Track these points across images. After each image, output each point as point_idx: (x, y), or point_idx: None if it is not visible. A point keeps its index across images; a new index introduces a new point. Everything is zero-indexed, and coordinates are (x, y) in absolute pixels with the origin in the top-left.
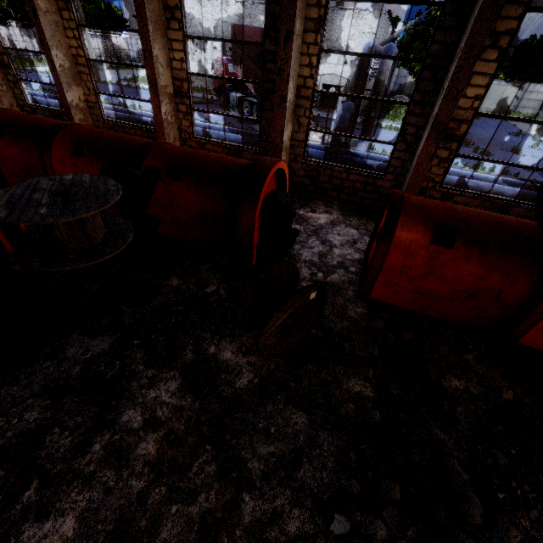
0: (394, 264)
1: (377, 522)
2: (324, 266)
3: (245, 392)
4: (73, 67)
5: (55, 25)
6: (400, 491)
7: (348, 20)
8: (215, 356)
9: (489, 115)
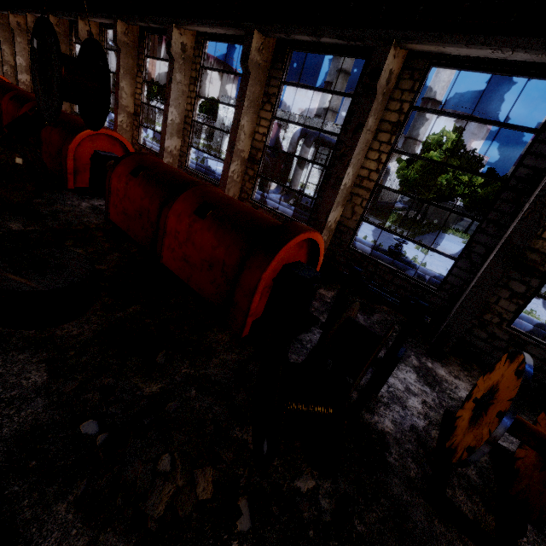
0: (115, 187)
1: None
2: None
3: None
4: None
5: None
6: None
7: None
8: None
9: (271, 148)
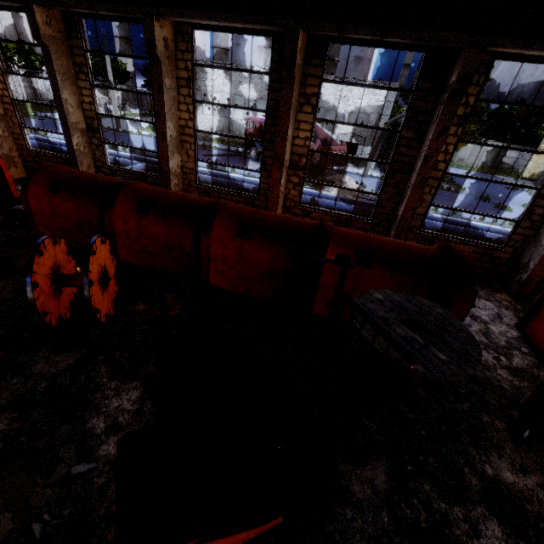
0: None
1: None
2: (498, 348)
3: None
4: (177, 136)
5: (172, 100)
6: None
7: (365, 90)
8: (498, 479)
9: None
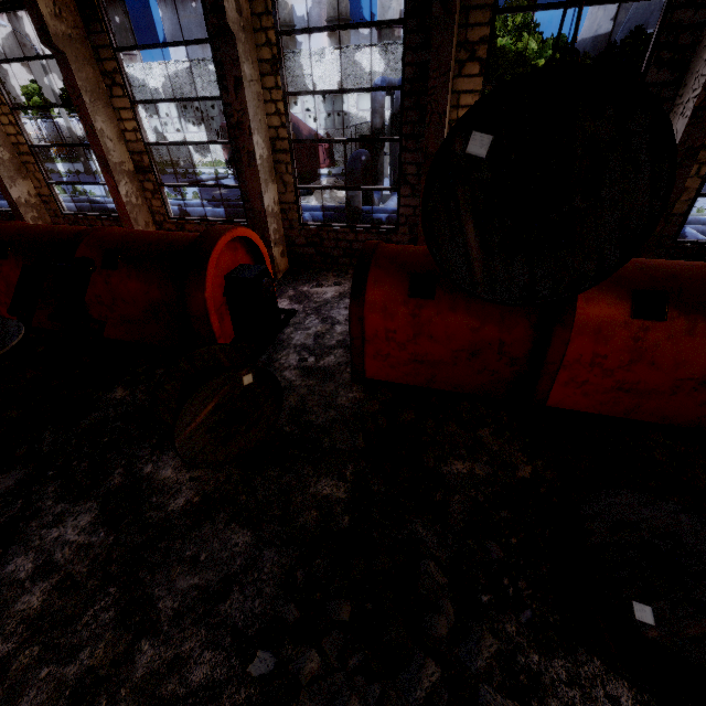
0: (377, 329)
1: (310, 652)
2: (319, 349)
3: (178, 515)
4: (15, 158)
5: None
6: (352, 611)
7: (375, 58)
8: (150, 477)
9: None
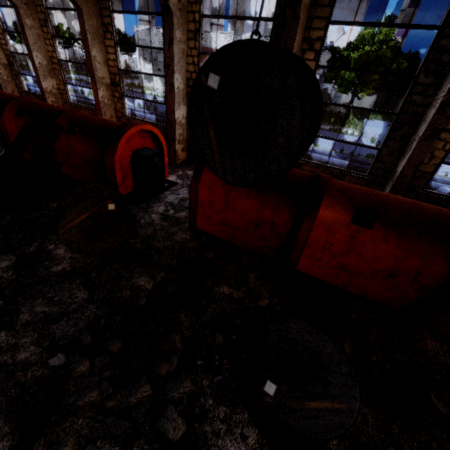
0: (204, 199)
1: (85, 361)
2: (179, 207)
3: (55, 274)
4: (49, 65)
5: (37, 36)
6: (121, 348)
7: None
8: (50, 251)
9: None
